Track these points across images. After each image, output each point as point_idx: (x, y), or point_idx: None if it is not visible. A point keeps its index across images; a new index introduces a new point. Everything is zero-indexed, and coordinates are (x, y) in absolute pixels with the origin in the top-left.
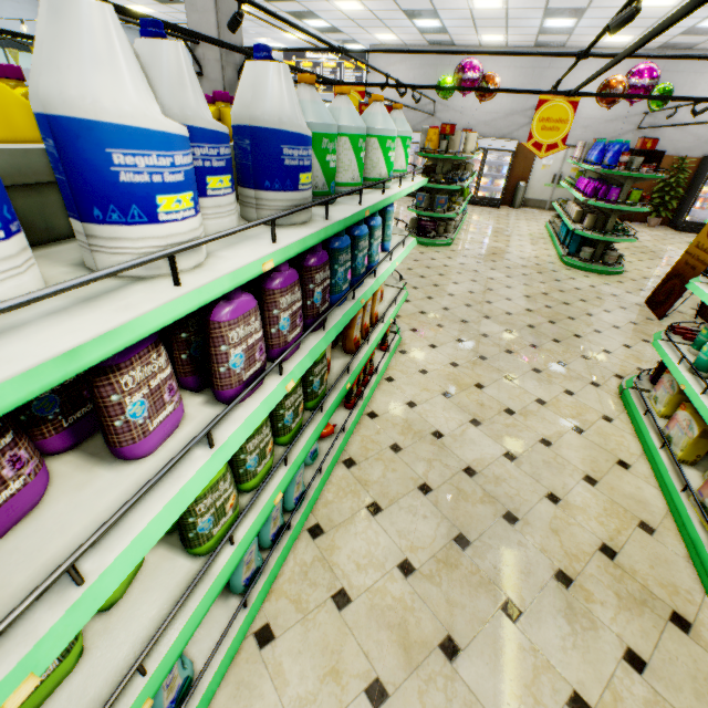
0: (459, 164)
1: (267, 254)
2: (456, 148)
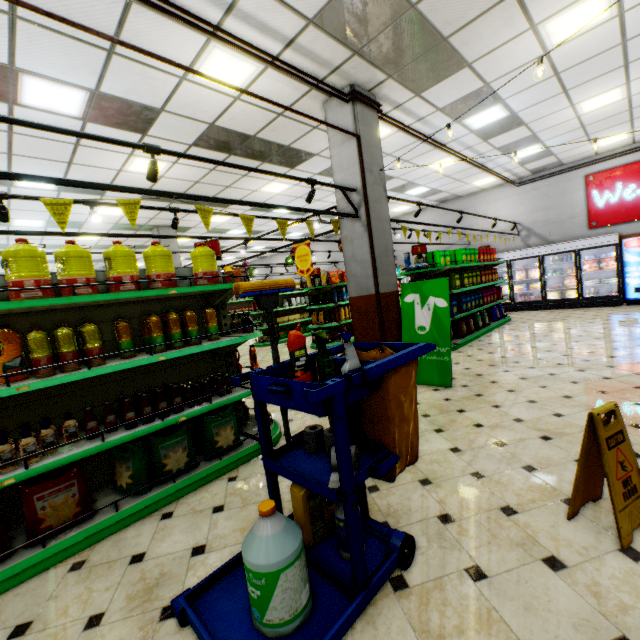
0: None
1: None
2: None
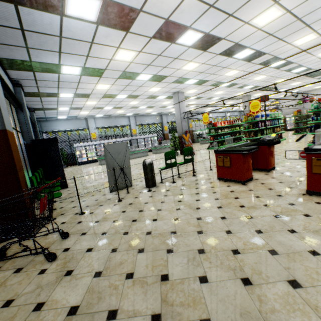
0: (309, 117)
1: (268, 118)
2: (302, 113)
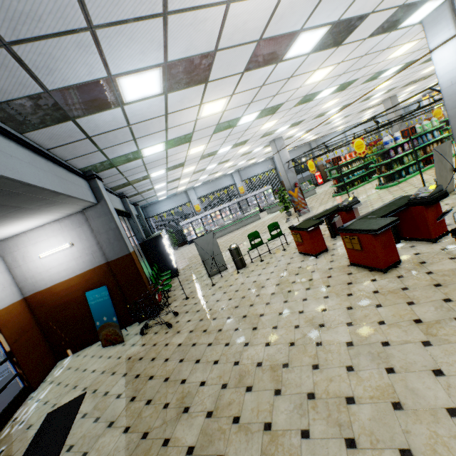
0: None
1: (407, 139)
2: None
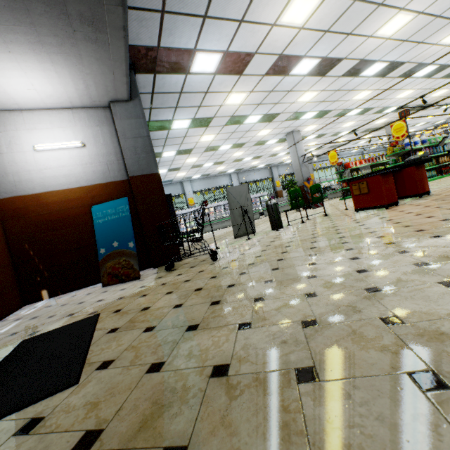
0: None
1: (425, 145)
2: None
